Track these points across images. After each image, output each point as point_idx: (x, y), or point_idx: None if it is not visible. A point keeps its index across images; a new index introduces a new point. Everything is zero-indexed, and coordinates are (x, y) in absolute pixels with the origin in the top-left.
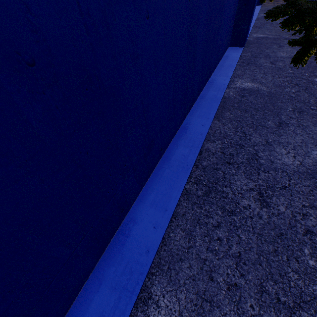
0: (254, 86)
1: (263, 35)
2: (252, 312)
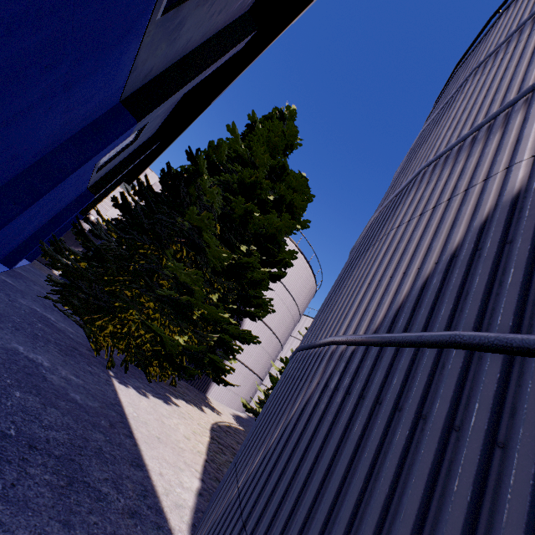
0: (14, 284)
1: (26, 275)
2: (3, 306)
